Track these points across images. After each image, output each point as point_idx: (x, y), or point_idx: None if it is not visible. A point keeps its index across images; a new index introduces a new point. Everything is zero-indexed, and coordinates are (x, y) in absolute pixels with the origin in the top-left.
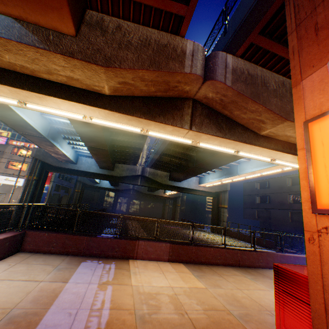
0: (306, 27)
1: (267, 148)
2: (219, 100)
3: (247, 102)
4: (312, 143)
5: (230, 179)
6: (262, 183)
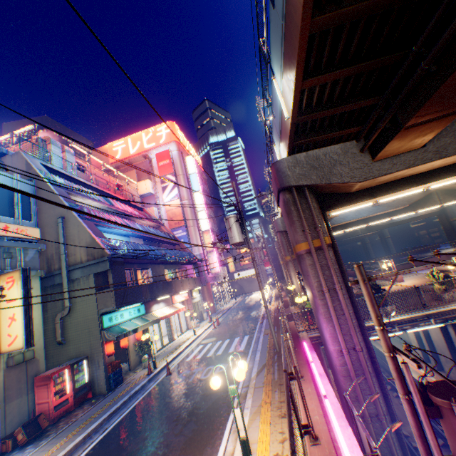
0: None
1: None
2: (449, 187)
3: None
4: None
5: None
6: None
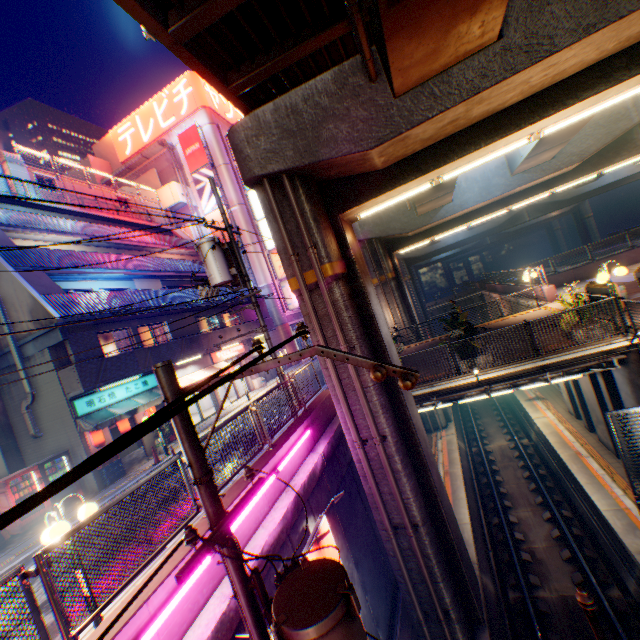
0: None
1: None
2: None
3: None
4: None
5: None
6: None
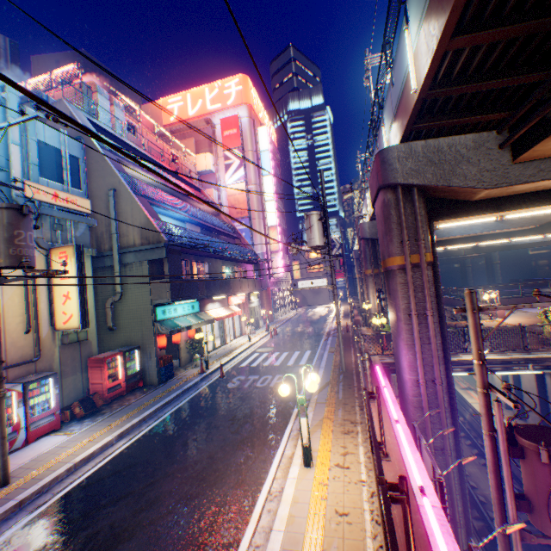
0: None
1: None
2: None
3: None
4: None
5: None
6: None
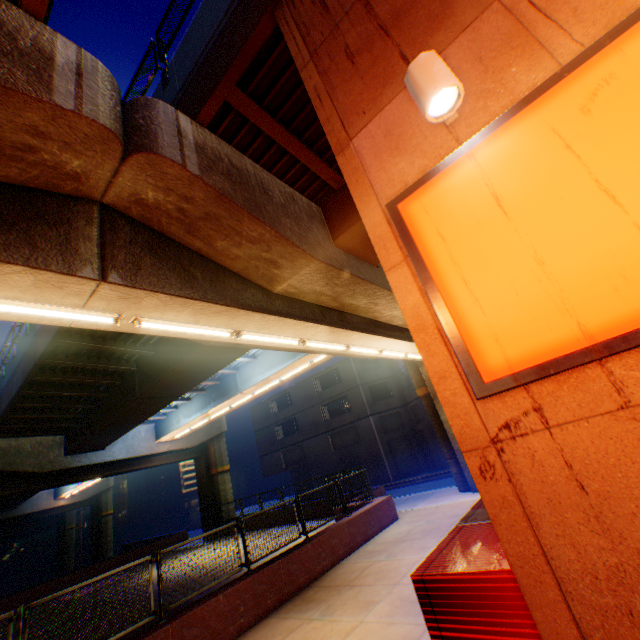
0: (330, 54)
1: (291, 317)
2: (178, 211)
3: (242, 219)
4: (421, 241)
5: (227, 405)
6: (281, 399)
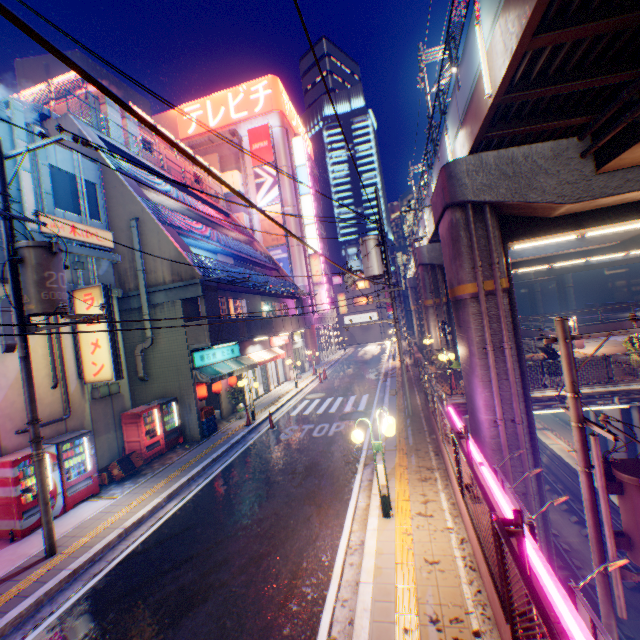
0: None
1: None
2: None
3: None
4: None
5: None
6: None
